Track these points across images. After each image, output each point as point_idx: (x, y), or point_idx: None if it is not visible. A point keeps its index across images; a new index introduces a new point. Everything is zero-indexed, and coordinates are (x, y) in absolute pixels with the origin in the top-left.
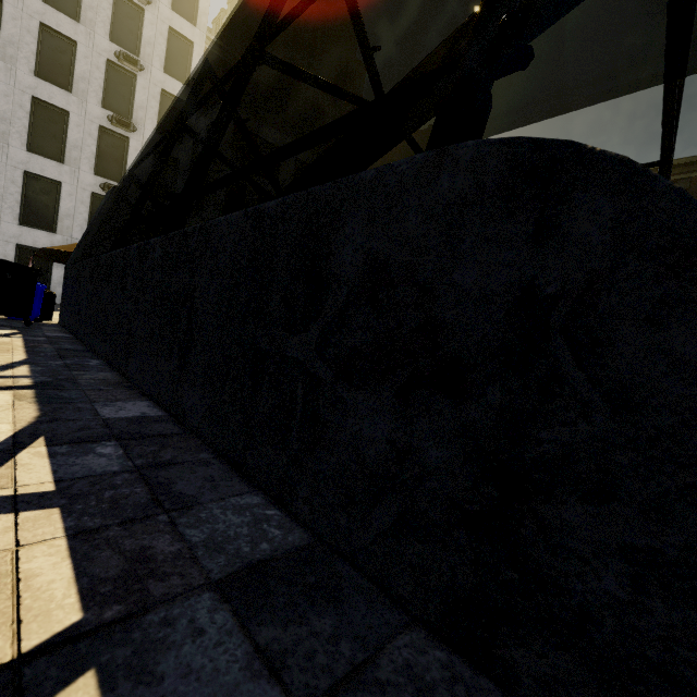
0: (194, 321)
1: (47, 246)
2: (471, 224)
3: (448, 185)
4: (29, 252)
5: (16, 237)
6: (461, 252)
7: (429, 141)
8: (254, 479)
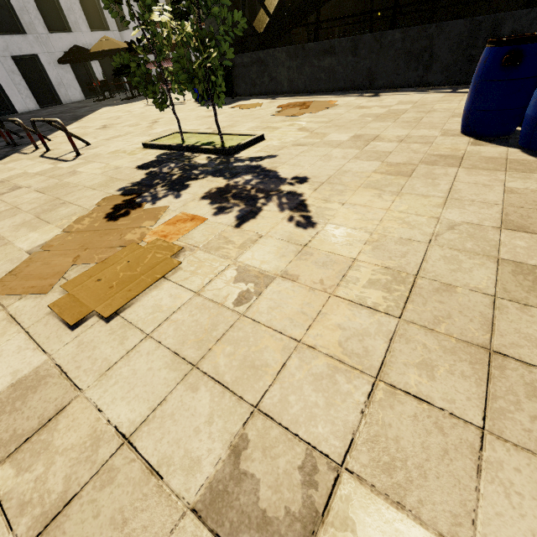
0: (434, 56)
1: (30, 51)
2: (534, 23)
3: (532, 16)
4: (21, 61)
5: (6, 50)
6: (532, 27)
7: (527, 4)
8: (469, 84)
